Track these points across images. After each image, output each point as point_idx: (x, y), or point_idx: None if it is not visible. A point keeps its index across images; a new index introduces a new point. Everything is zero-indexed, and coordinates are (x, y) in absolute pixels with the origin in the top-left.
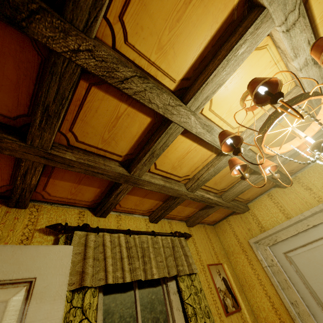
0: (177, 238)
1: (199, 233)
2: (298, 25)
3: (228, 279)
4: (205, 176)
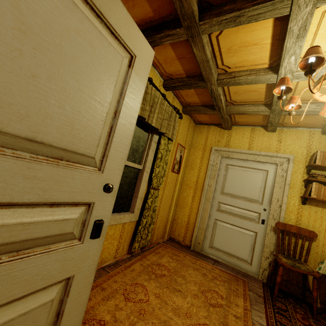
0: (175, 113)
1: (185, 122)
2: None
3: (183, 158)
4: (242, 79)
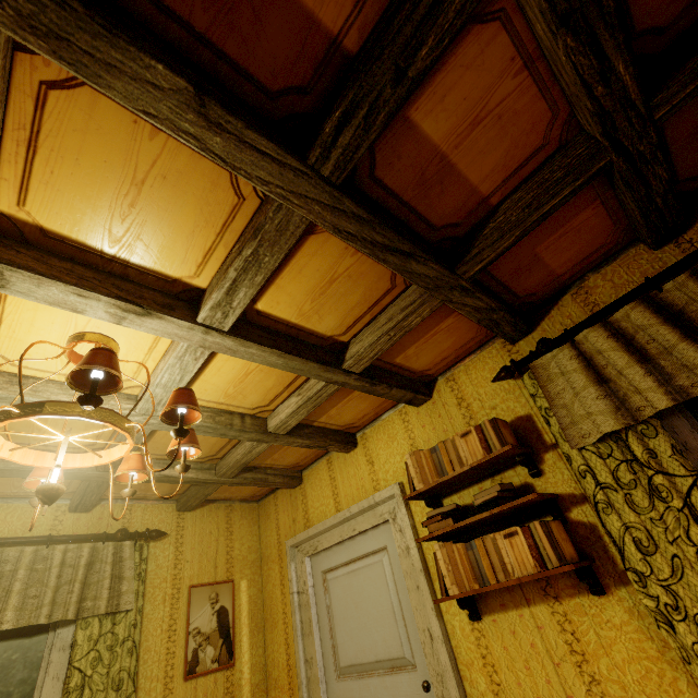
0: (114, 545)
1: (205, 523)
2: (17, 280)
3: (233, 611)
4: None
